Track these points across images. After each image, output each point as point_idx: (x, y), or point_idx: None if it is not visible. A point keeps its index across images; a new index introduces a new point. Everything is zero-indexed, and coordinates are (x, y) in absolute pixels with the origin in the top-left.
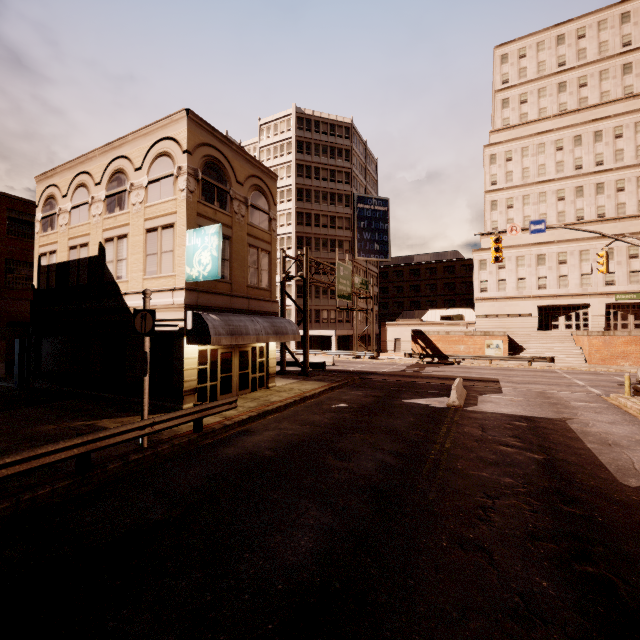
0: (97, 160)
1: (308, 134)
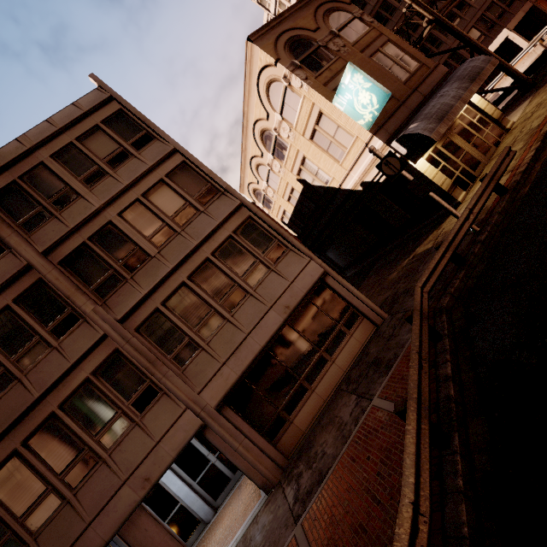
0: (248, 145)
1: None
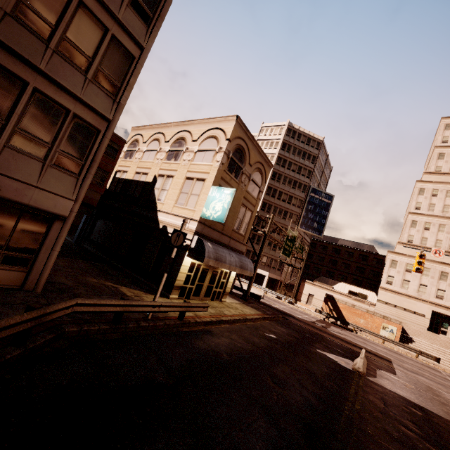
0: (171, 128)
1: (291, 140)
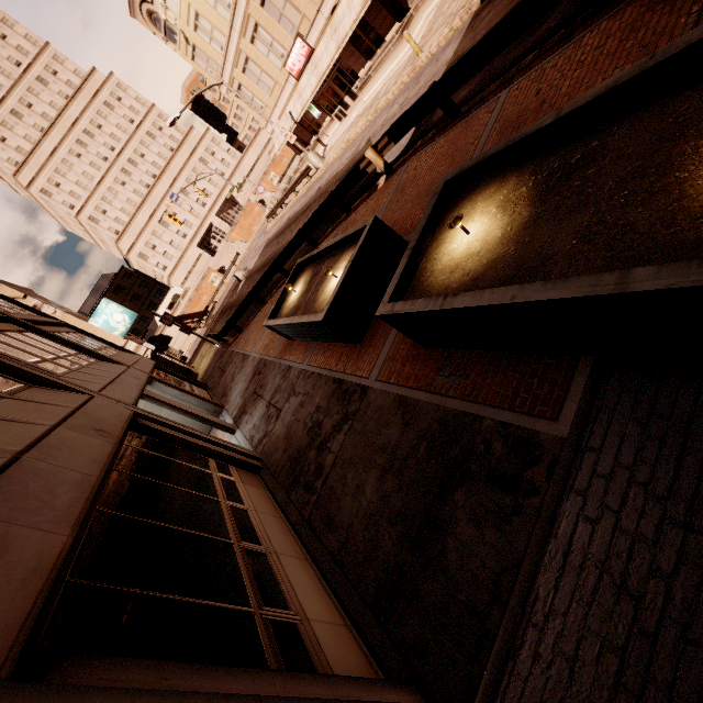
0: None
1: None
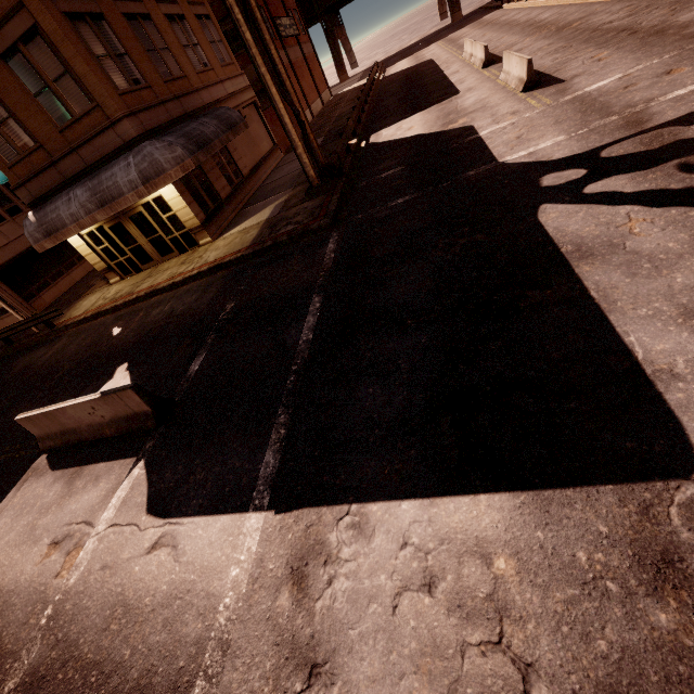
0: None
1: None
